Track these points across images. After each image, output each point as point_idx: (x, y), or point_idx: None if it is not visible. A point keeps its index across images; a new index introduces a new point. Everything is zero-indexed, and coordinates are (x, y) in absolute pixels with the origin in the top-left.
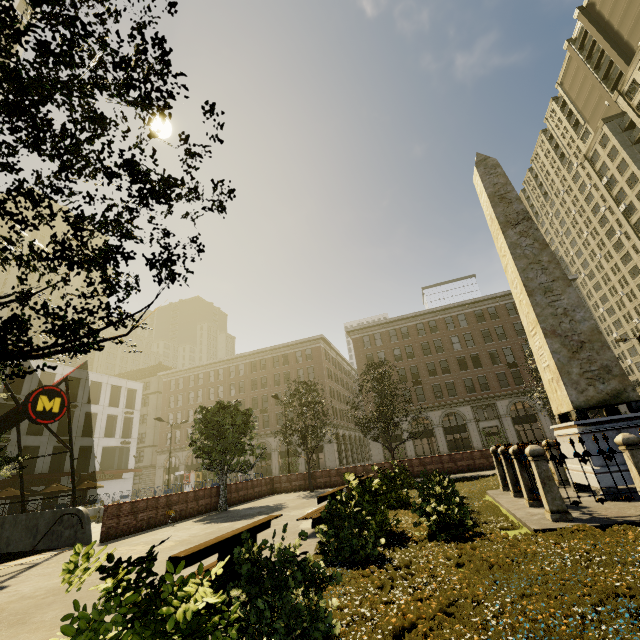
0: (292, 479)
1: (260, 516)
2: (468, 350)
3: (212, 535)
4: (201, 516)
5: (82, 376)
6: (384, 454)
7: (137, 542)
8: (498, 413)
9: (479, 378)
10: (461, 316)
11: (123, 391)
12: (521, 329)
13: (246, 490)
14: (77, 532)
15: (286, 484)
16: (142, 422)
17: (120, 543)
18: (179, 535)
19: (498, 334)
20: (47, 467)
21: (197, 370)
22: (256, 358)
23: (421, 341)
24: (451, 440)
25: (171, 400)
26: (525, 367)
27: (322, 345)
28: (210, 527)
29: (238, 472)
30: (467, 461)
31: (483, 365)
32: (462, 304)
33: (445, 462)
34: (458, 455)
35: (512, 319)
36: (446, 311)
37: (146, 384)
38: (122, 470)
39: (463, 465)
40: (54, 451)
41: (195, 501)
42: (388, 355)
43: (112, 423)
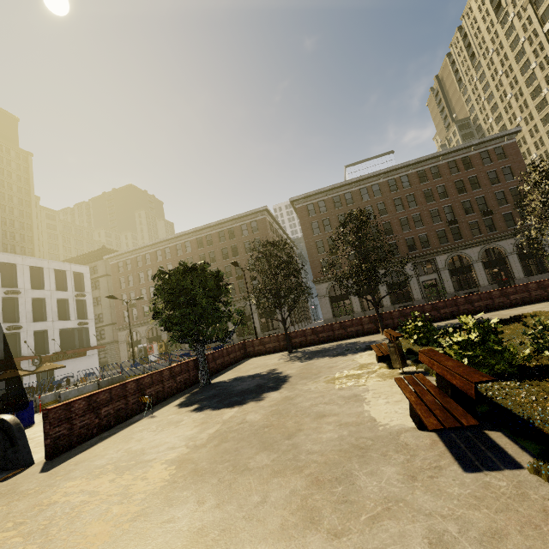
0: (265, 342)
1: (269, 394)
2: (410, 211)
3: (226, 445)
4: (182, 395)
5: (17, 261)
6: (333, 312)
7: (102, 463)
8: (437, 267)
9: (420, 237)
10: (404, 178)
11: (69, 275)
12: (462, 187)
13: (222, 358)
14: (6, 451)
15: (259, 347)
16: (97, 304)
17: (75, 464)
18: (167, 442)
19: (440, 193)
20: (1, 354)
21: (143, 251)
22: (201, 234)
23: (365, 205)
24: (393, 295)
25: (122, 281)
26: (464, 223)
27: (266, 217)
28: (209, 420)
29: (216, 342)
30: (451, 308)
31: (424, 224)
32: (406, 165)
33: (427, 311)
34: (441, 303)
35: (454, 177)
36: (389, 173)
37: (93, 268)
38: (84, 348)
39: (446, 312)
40: (5, 338)
41: (172, 379)
42: (333, 222)
43: (64, 306)
